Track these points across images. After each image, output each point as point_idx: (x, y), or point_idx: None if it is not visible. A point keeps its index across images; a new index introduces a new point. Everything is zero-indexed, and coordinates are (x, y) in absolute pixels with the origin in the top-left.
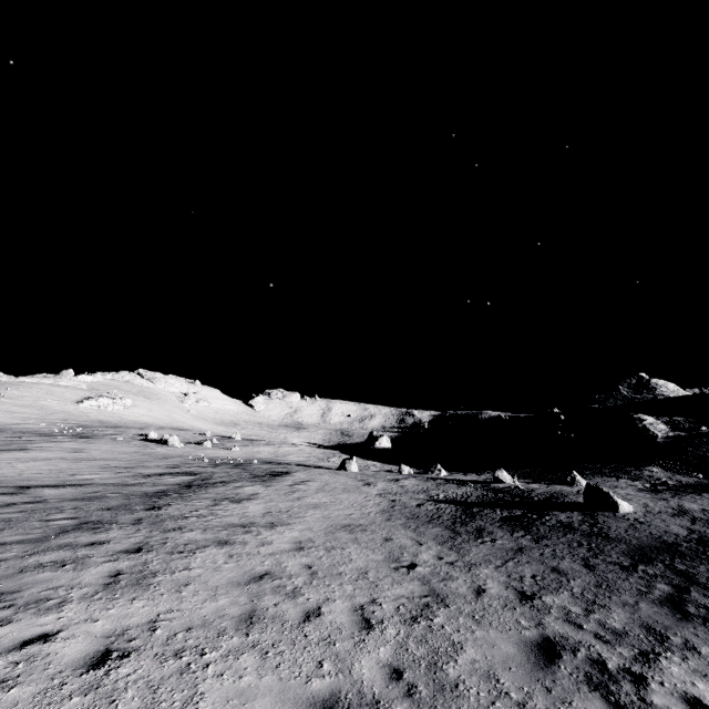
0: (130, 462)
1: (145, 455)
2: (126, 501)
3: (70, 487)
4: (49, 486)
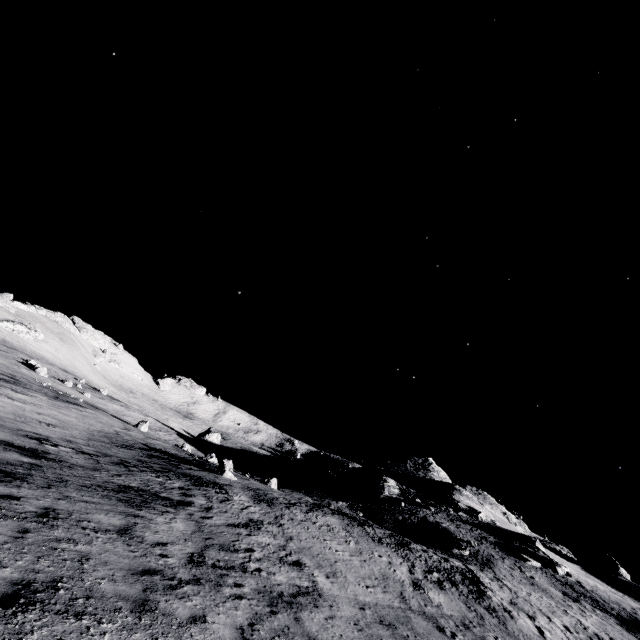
0: None
1: (5, 366)
2: None
3: None
4: None
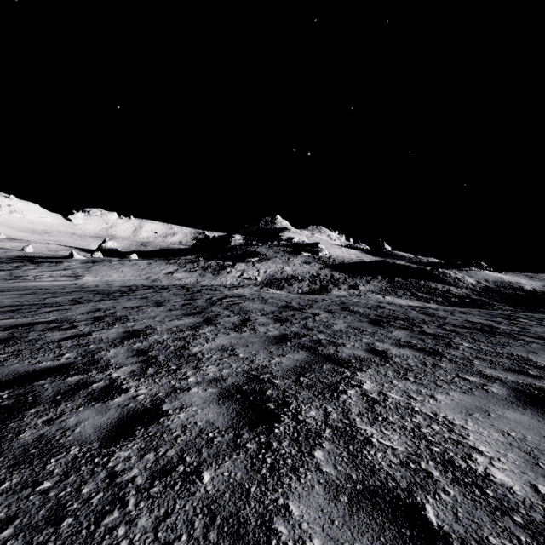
0: None
1: None
2: None
3: None
4: None
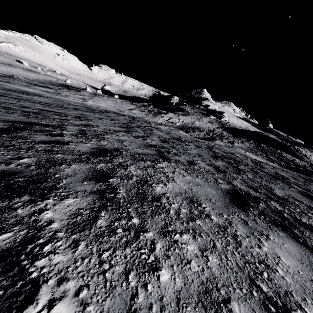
0: None
1: (8, 62)
2: None
3: None
4: None
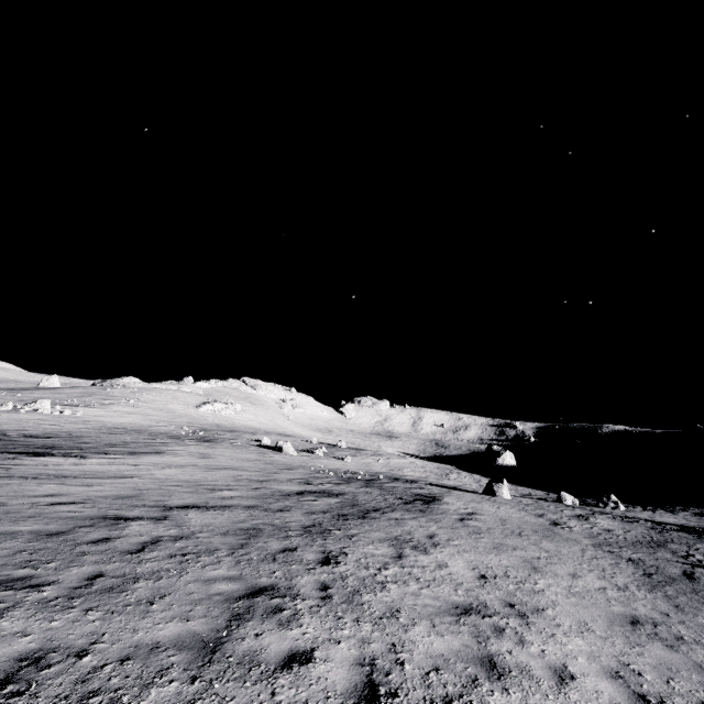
0: (259, 473)
1: (268, 464)
2: (287, 541)
3: (214, 511)
4: (192, 508)
